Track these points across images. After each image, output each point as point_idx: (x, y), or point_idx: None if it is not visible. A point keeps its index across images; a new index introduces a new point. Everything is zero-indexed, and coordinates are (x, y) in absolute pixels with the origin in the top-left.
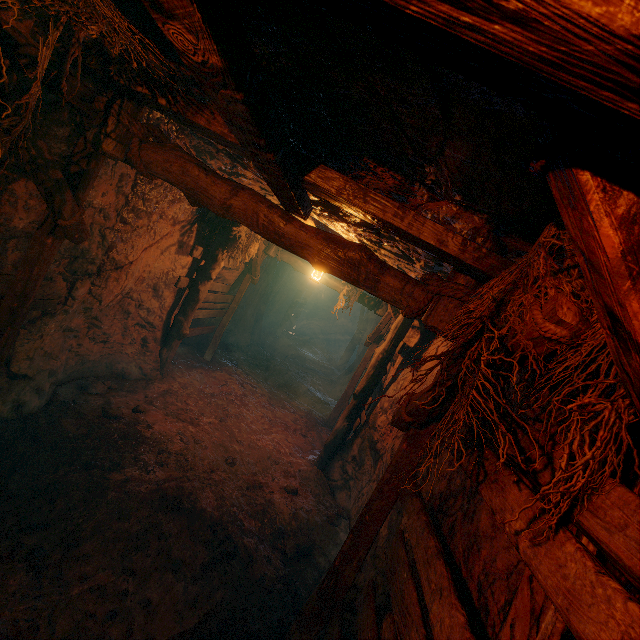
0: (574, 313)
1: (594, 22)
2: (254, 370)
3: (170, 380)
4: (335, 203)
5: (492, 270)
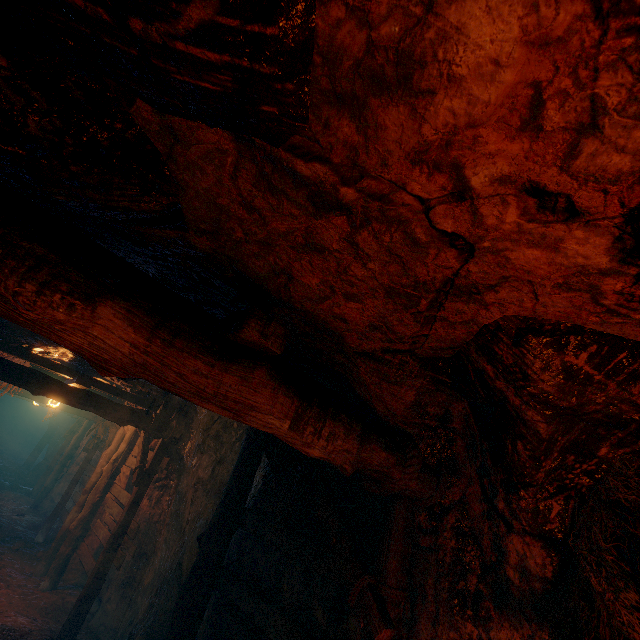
0: None
1: None
2: None
3: None
4: None
5: None
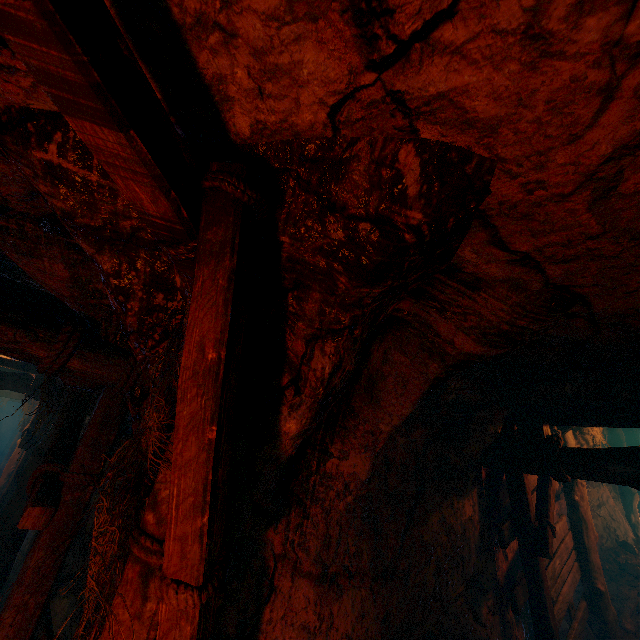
0: None
1: None
2: None
3: None
4: None
5: None
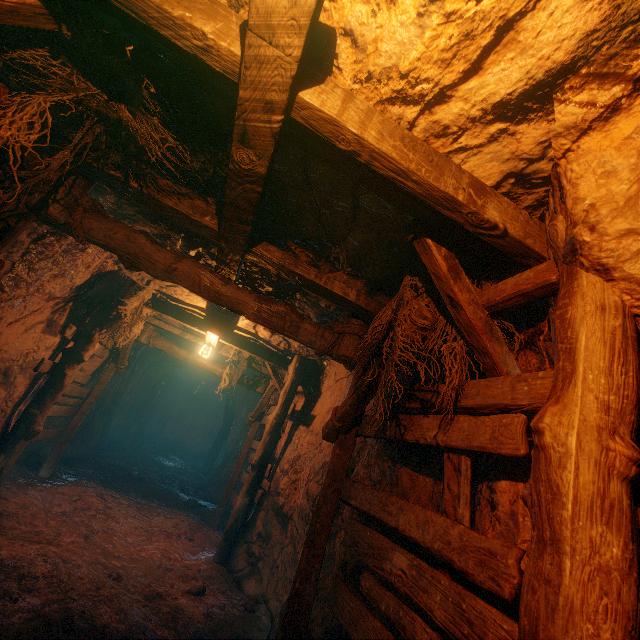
0: (429, 314)
1: (436, 187)
2: (108, 483)
3: (1, 501)
4: (271, 269)
5: (376, 310)
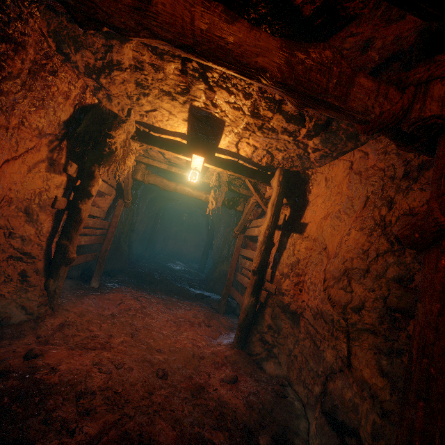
0: None
1: None
2: (140, 286)
3: (63, 312)
4: None
5: None
